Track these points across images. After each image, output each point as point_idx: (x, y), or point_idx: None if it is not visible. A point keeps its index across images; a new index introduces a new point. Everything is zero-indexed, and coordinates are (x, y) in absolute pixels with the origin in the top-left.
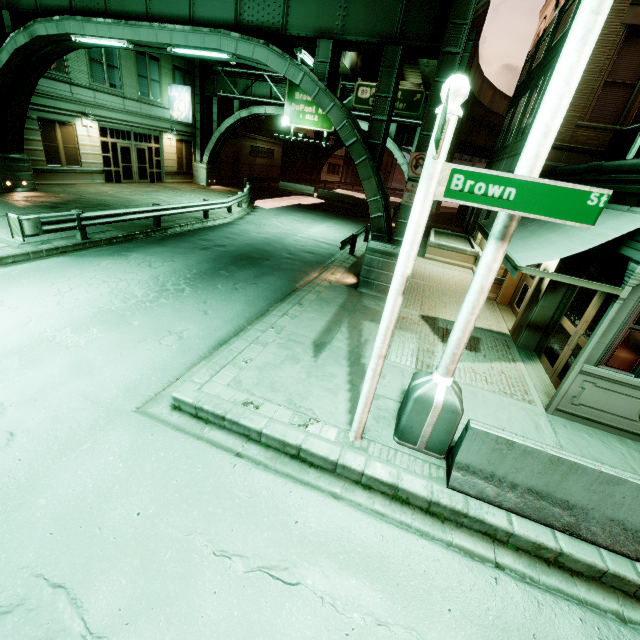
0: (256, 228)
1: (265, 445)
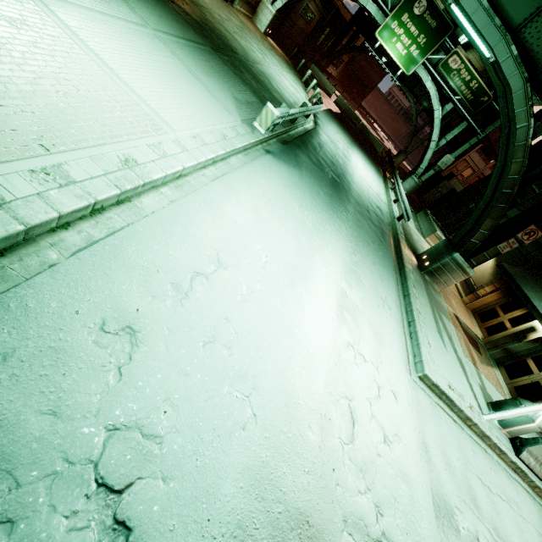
0: (335, 149)
1: (456, 414)
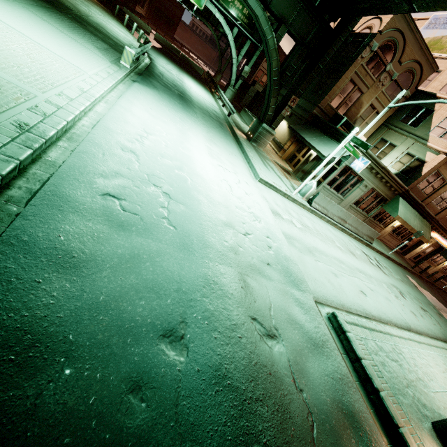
0: (171, 75)
1: (280, 194)
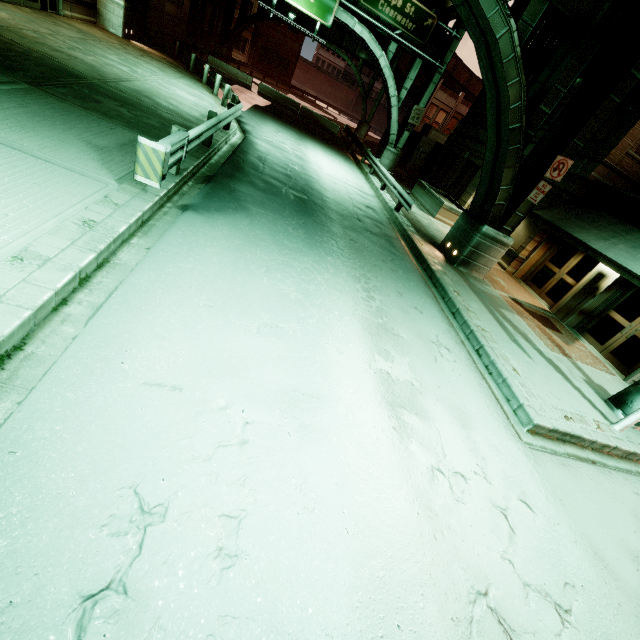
0: (283, 155)
1: (589, 448)
